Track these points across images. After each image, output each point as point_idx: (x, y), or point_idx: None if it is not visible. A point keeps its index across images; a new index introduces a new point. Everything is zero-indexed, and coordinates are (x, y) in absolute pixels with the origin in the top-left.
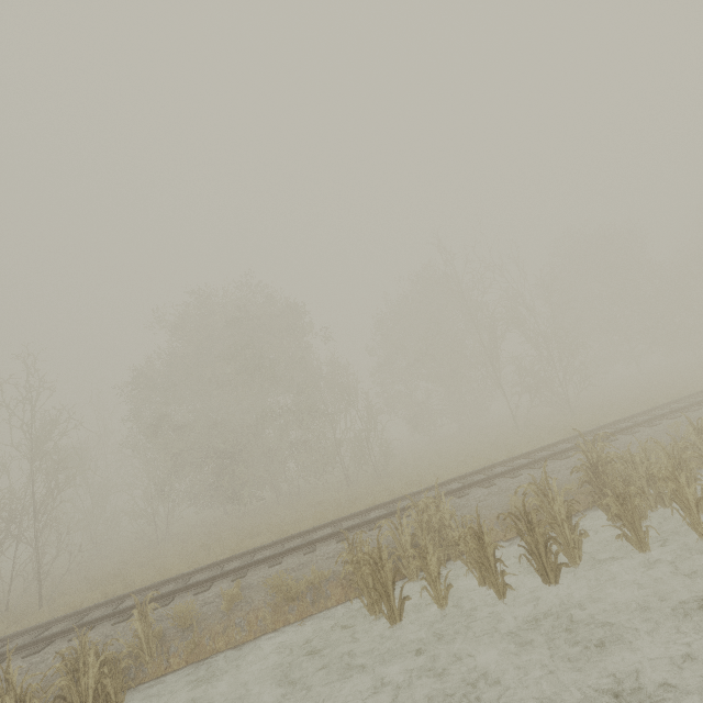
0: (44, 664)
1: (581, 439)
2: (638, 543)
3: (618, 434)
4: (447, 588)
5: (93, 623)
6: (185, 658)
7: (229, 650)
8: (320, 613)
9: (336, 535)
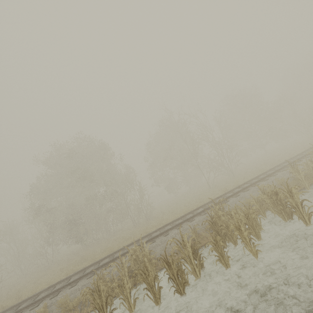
0: None
1: (226, 195)
2: (225, 263)
3: (241, 192)
4: (135, 300)
5: None
6: None
7: None
8: None
9: (105, 265)
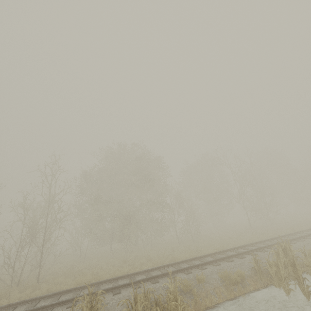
0: (108, 305)
1: (306, 232)
2: None
3: None
4: None
5: (119, 287)
6: (193, 308)
7: (213, 306)
8: (248, 292)
9: (224, 259)
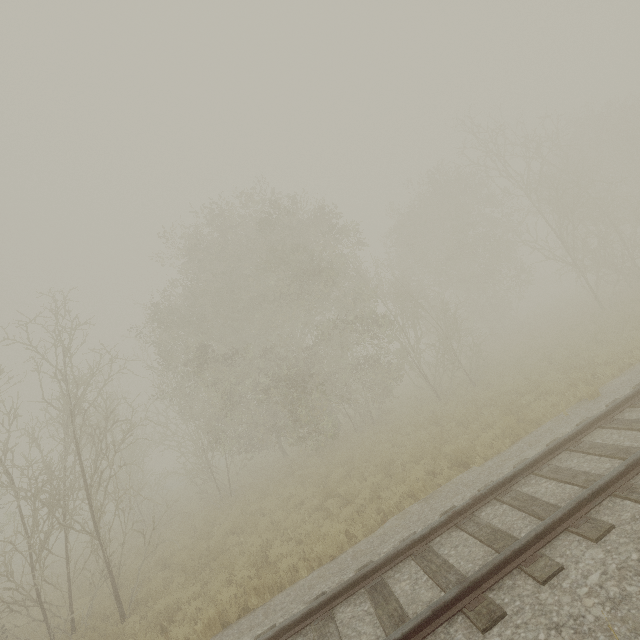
0: None
1: None
2: None
3: None
4: None
5: None
6: None
7: None
8: None
9: None
